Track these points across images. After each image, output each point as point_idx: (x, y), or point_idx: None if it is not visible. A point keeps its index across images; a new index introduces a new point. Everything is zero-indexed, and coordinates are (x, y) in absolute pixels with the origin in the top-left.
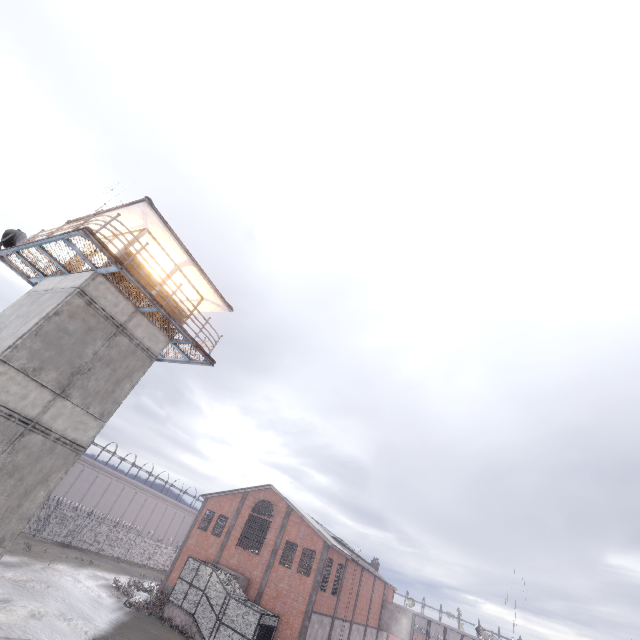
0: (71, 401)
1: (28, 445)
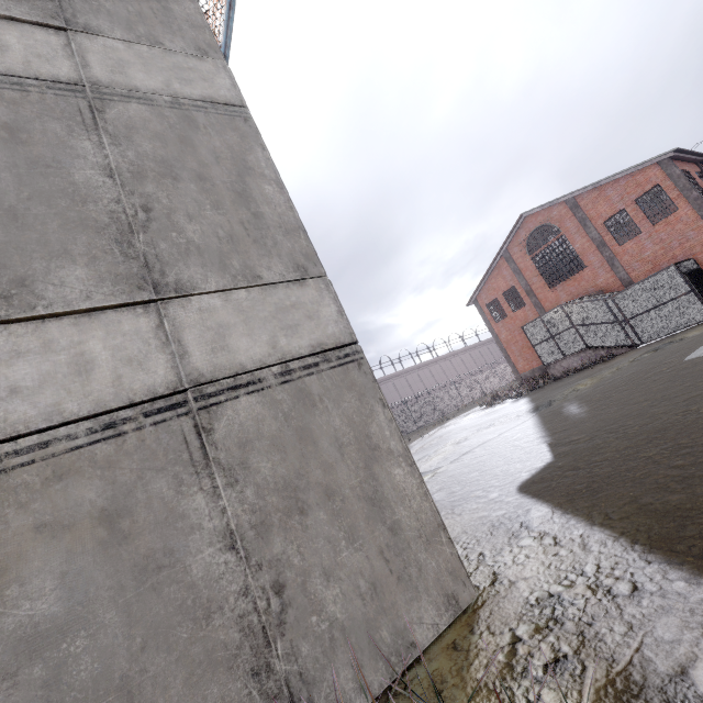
0: (109, 39)
1: (134, 126)
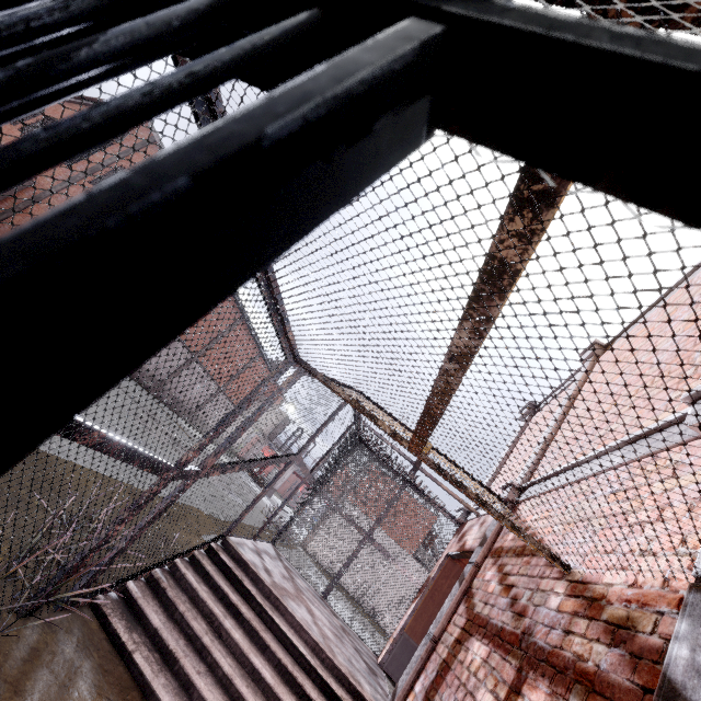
0: None
1: None
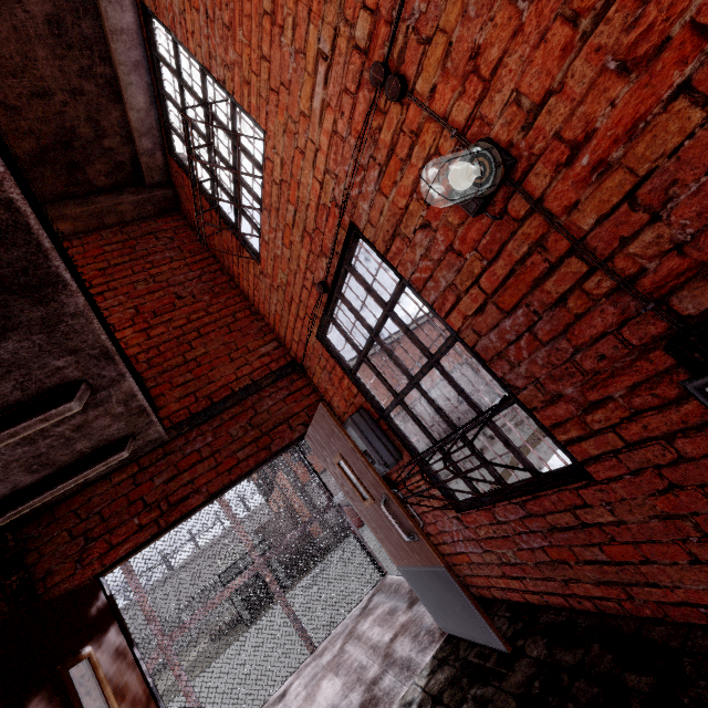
0: None
1: None
